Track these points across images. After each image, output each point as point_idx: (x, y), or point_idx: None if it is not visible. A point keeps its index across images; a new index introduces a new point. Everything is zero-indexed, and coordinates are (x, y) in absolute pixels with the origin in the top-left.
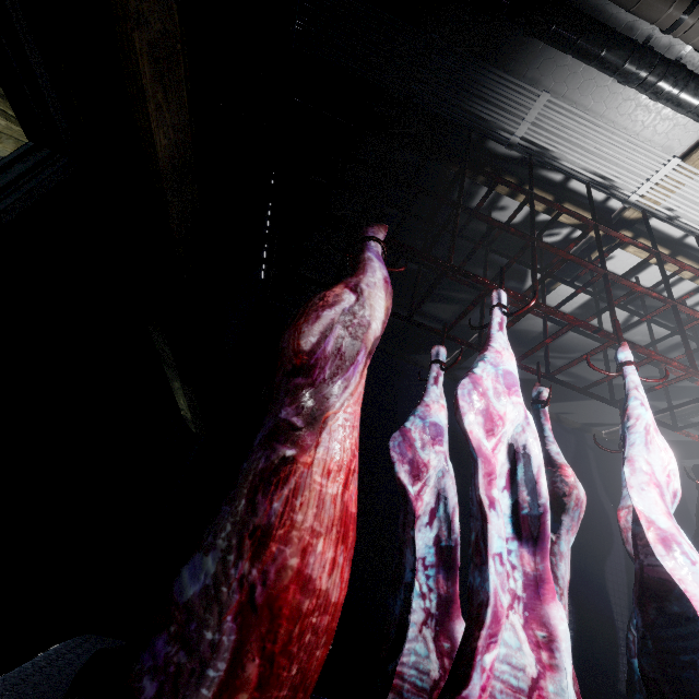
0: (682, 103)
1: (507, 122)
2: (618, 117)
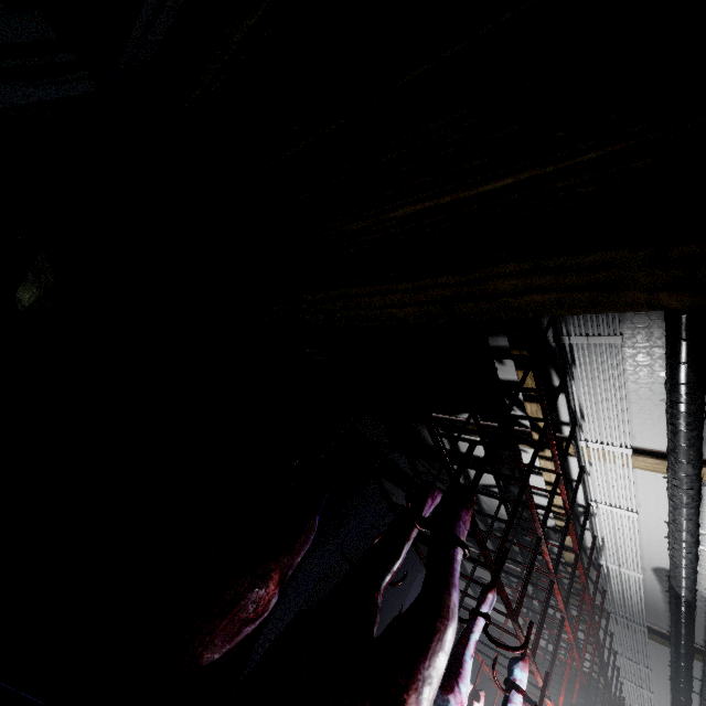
0: (678, 435)
1: (575, 324)
2: (634, 393)
